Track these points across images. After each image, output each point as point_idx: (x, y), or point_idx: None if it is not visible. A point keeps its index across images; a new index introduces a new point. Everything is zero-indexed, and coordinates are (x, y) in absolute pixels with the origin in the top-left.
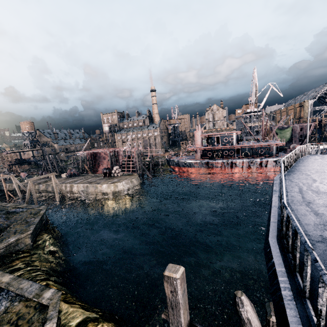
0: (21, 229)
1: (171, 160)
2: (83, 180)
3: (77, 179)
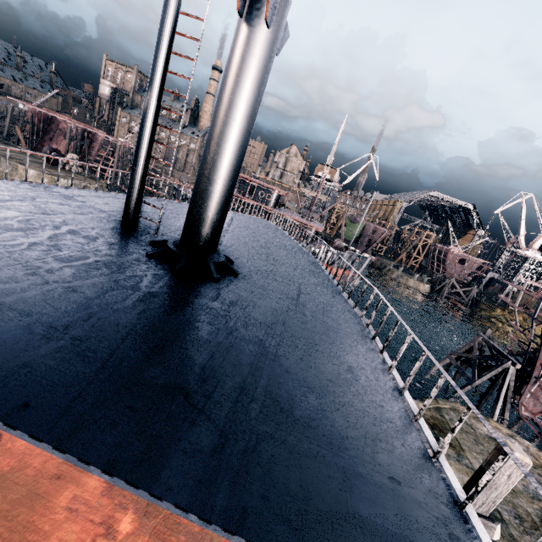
0: None
1: (179, 189)
2: None
3: None
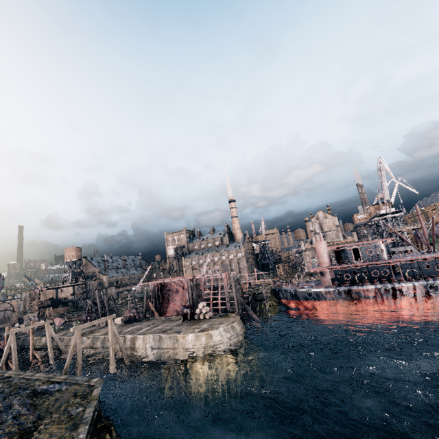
0: (61, 435)
1: (282, 289)
2: (149, 327)
3: (141, 325)
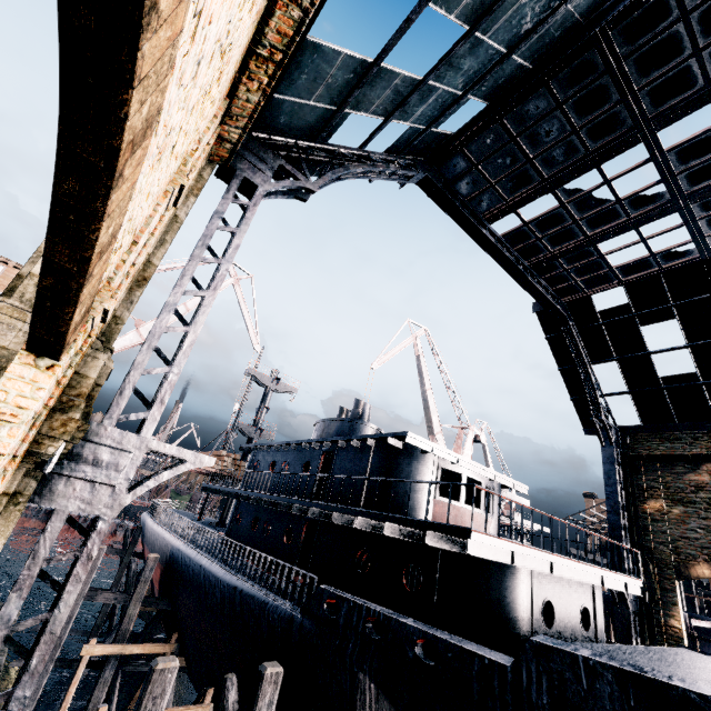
0: None
1: None
2: None
3: None
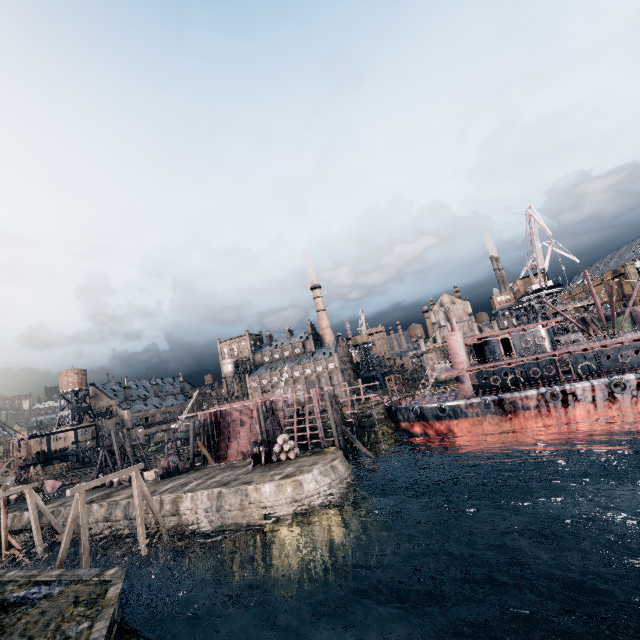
0: None
1: (401, 407)
2: (201, 479)
3: (187, 479)
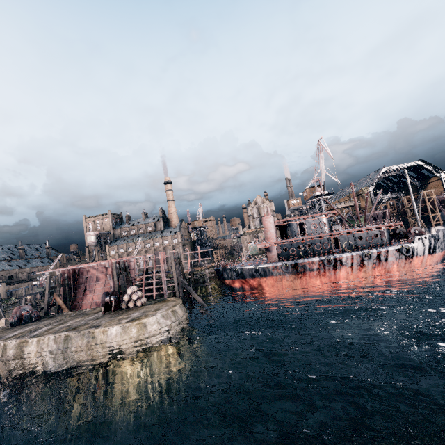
0: None
1: (227, 268)
2: (51, 325)
3: (37, 325)
